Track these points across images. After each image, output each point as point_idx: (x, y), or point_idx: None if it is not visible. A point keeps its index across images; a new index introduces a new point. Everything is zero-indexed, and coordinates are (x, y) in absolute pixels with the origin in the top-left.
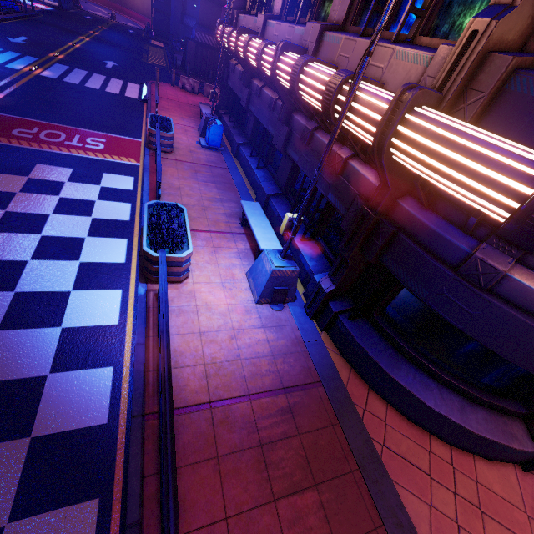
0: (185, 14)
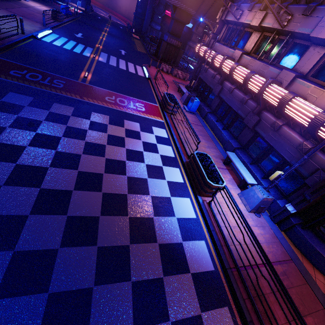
0: (152, 21)
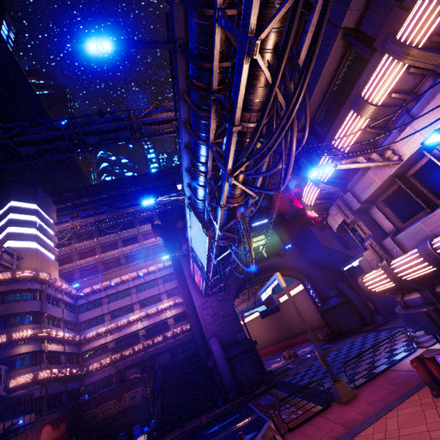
0: None
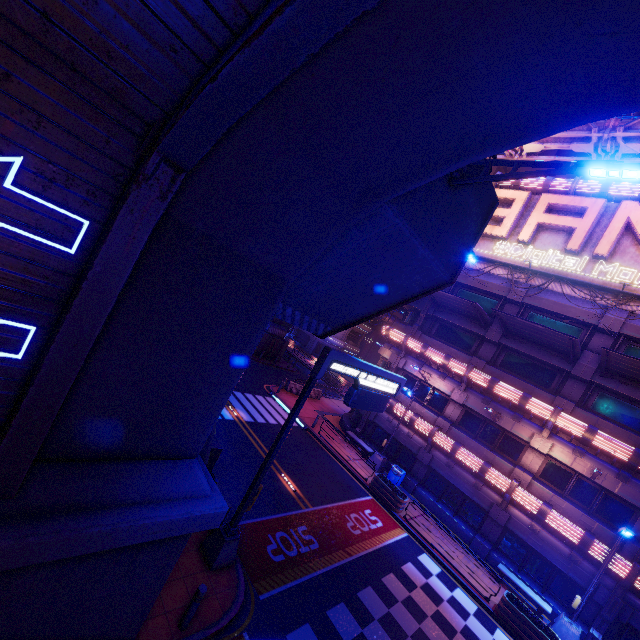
0: None
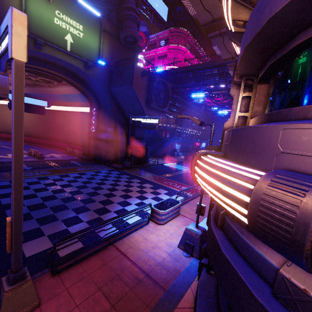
0: None
